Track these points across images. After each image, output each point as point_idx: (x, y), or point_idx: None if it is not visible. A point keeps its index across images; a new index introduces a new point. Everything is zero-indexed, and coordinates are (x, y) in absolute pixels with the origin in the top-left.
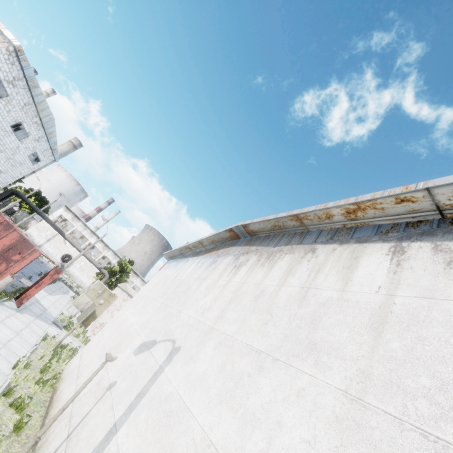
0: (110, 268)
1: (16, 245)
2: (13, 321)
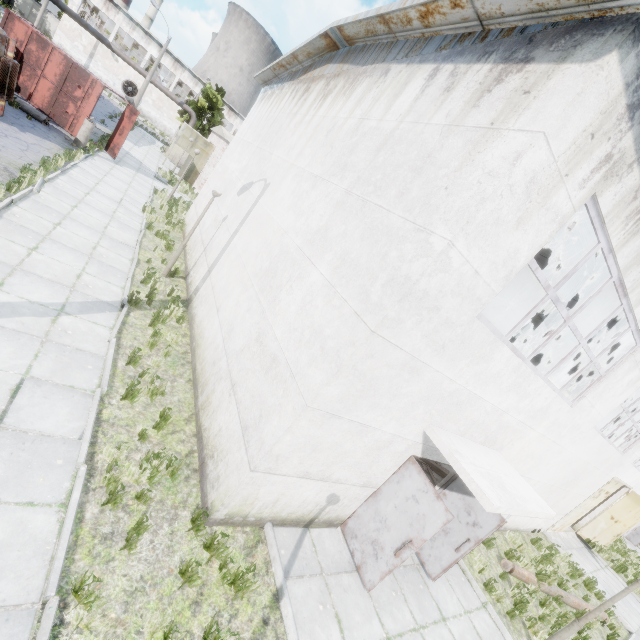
0: (194, 103)
1: (69, 75)
2: (118, 174)
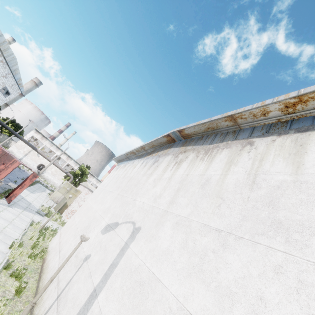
0: (73, 172)
1: None
2: (5, 214)
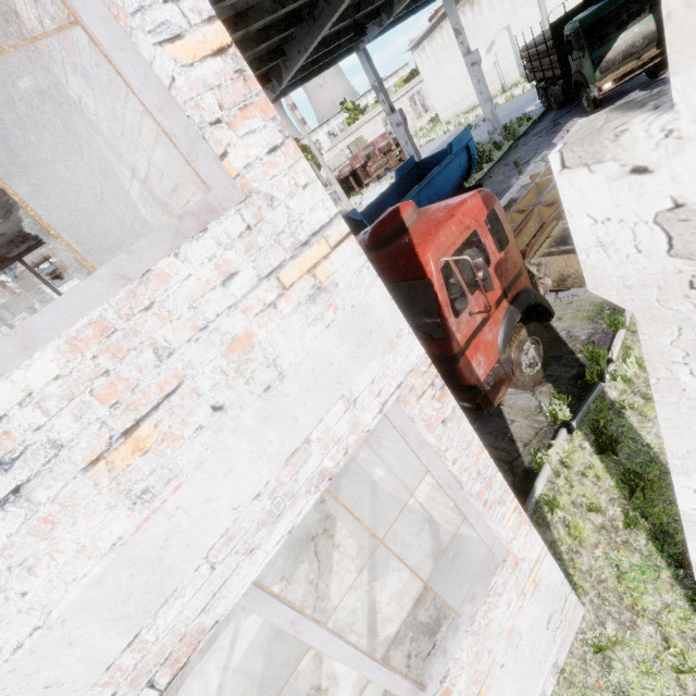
0: None
1: None
2: None
